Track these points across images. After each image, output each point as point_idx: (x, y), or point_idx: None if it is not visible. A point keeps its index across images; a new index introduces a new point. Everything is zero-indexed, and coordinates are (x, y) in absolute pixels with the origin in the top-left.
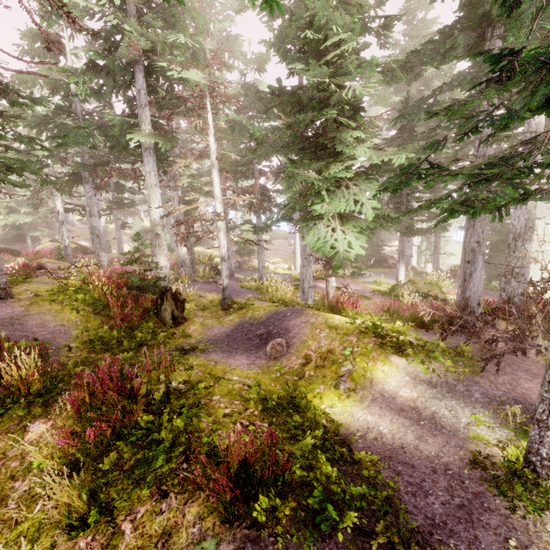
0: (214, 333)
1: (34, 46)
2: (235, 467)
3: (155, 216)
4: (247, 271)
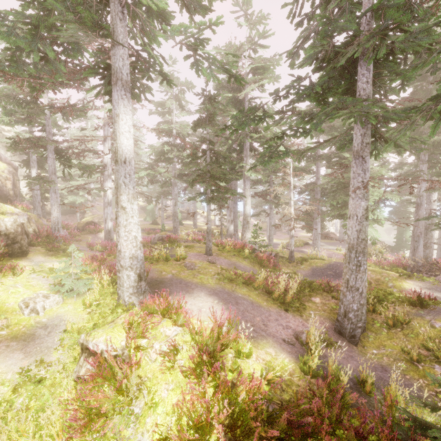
0: (303, 273)
1: (157, 109)
2: (415, 297)
3: (247, 211)
4: None
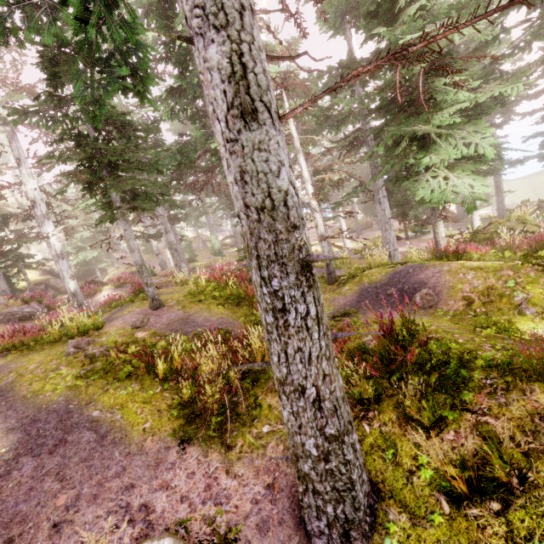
0: (341, 302)
1: None
2: None
3: None
4: None
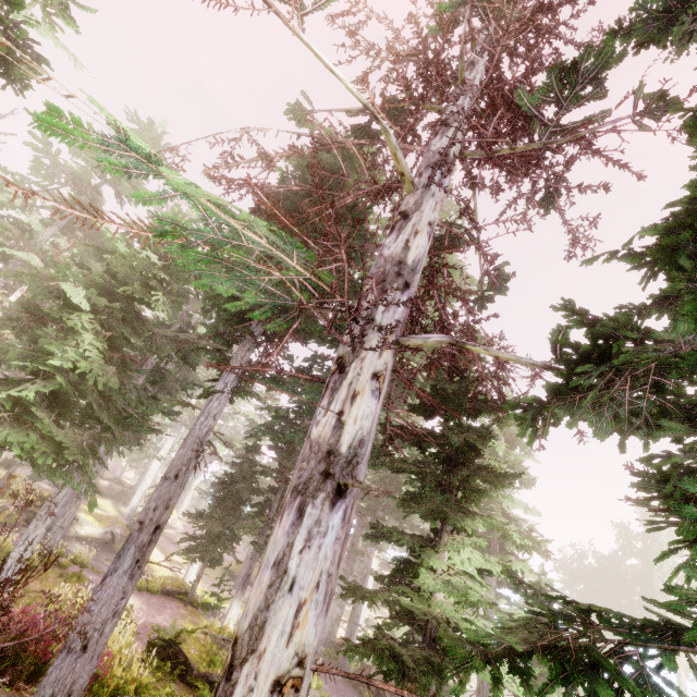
0: None
1: None
2: None
3: None
4: (110, 553)
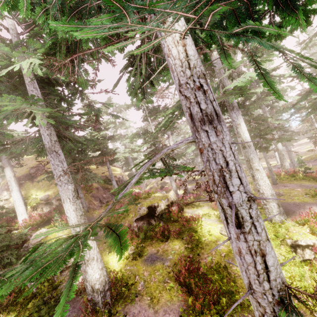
0: None
1: None
2: None
3: (280, 148)
4: None
